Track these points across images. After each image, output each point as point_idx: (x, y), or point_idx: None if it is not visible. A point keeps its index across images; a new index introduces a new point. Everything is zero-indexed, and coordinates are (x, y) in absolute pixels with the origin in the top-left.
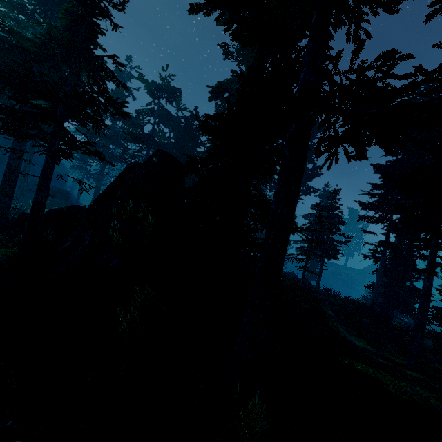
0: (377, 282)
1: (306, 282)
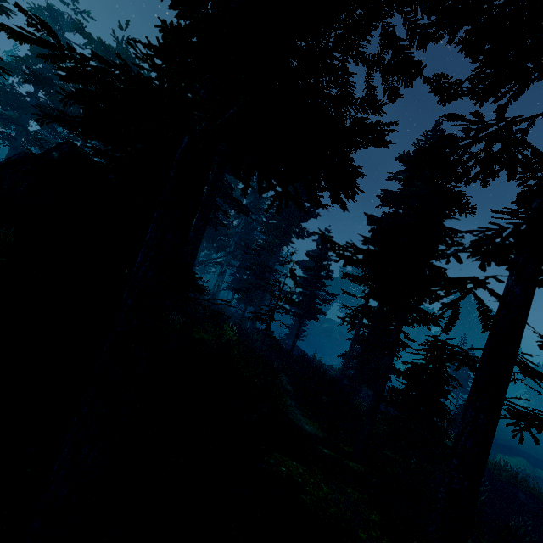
0: (349, 352)
1: (278, 345)
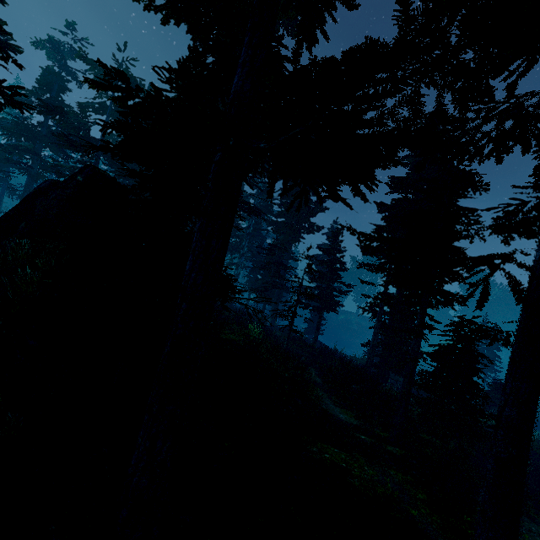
0: (373, 340)
1: (300, 340)
